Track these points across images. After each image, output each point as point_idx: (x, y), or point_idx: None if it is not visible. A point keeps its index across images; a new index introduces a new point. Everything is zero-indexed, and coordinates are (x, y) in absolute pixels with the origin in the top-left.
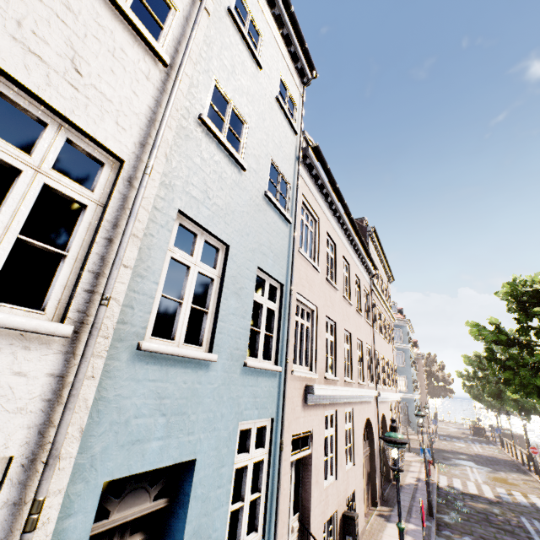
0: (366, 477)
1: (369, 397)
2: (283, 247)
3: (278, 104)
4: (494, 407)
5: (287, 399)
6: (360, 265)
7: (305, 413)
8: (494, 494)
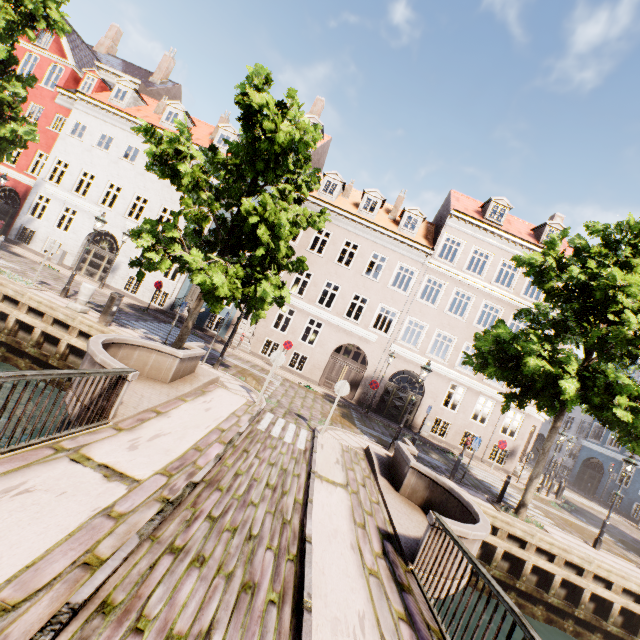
0: (349, 380)
1: (361, 334)
2: None
3: None
4: None
5: None
6: (394, 246)
7: None
8: (494, 485)
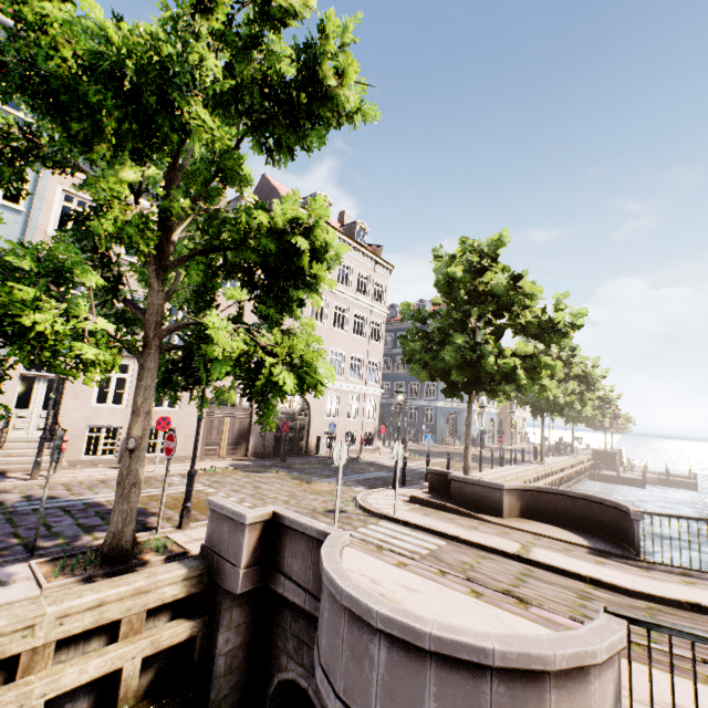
0: (235, 434)
1: None
2: (10, 231)
3: (0, 109)
4: (567, 417)
5: None
6: None
7: None
8: (407, 466)
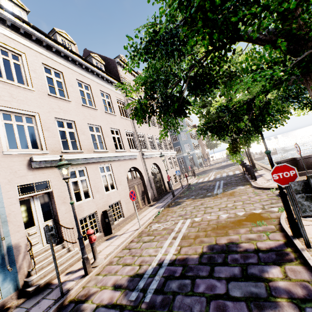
0: (141, 193)
1: (131, 157)
2: None
3: None
4: None
5: (1, 168)
6: (108, 85)
7: (36, 172)
8: (214, 178)
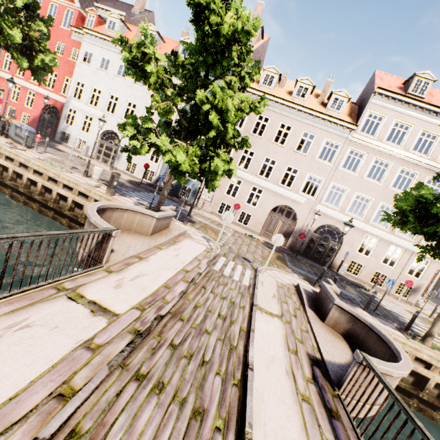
0: (282, 232)
1: (293, 197)
2: None
3: None
4: None
5: None
6: (322, 125)
7: None
8: (400, 315)
